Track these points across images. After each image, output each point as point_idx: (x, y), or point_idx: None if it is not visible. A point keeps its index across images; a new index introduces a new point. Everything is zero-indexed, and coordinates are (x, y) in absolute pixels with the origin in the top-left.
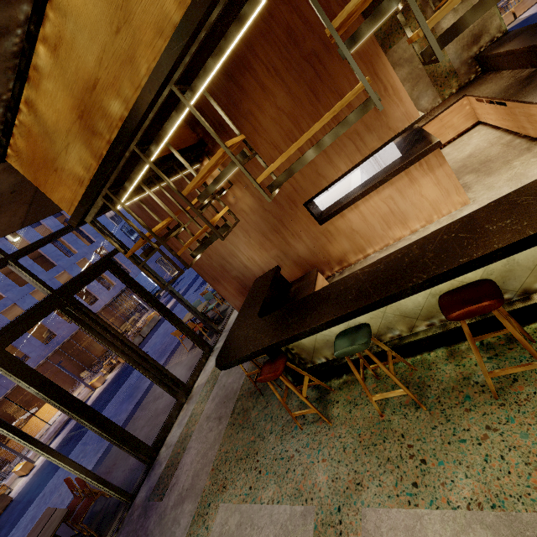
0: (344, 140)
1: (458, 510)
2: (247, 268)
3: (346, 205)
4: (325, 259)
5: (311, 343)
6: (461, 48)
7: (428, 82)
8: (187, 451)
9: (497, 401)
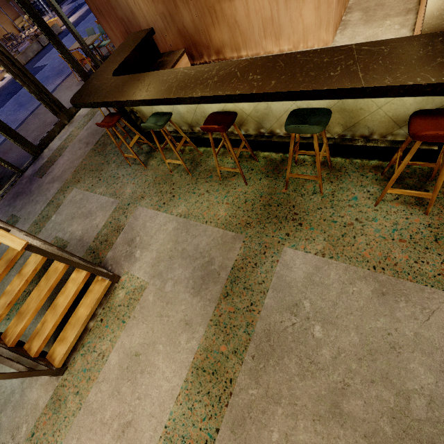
0: None
1: (172, 215)
2: (133, 13)
3: None
4: (206, 43)
5: (149, 114)
6: None
7: None
8: (62, 157)
9: (220, 182)
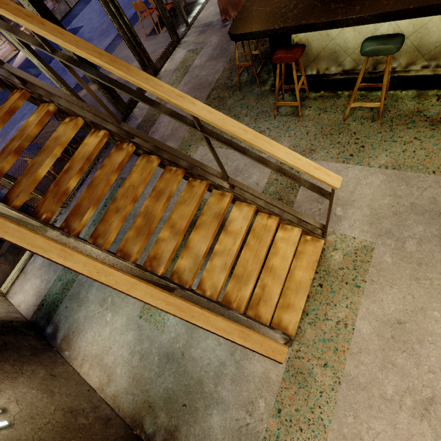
0: None
1: (372, 168)
2: None
3: None
4: None
5: (318, 50)
6: None
7: None
8: (163, 115)
9: (431, 127)
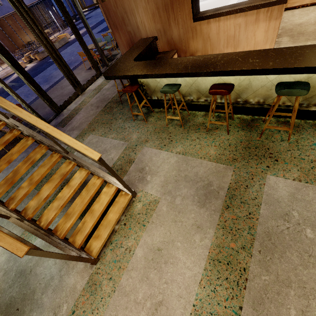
0: None
1: (173, 153)
2: (138, 29)
3: (214, 15)
4: (185, 49)
5: (154, 87)
6: None
7: None
8: (78, 114)
9: (206, 132)
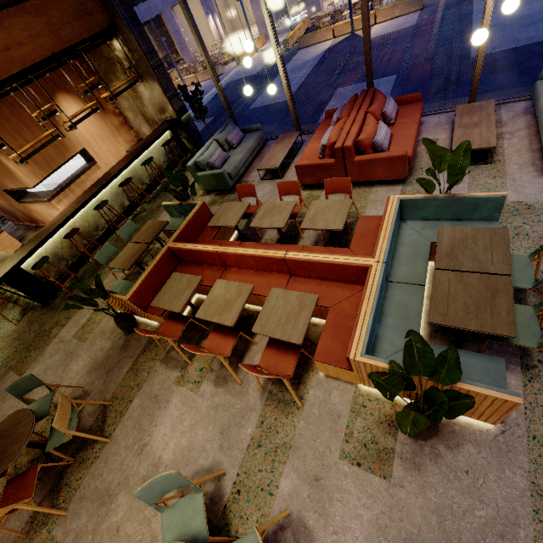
0: (4, 175)
1: None
2: None
3: (26, 202)
4: (36, 218)
5: None
6: (156, 111)
7: (143, 119)
8: None
9: None
